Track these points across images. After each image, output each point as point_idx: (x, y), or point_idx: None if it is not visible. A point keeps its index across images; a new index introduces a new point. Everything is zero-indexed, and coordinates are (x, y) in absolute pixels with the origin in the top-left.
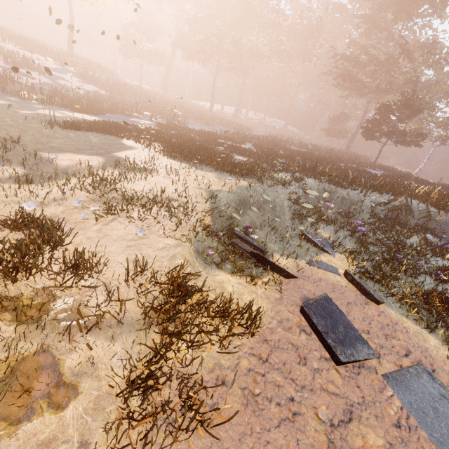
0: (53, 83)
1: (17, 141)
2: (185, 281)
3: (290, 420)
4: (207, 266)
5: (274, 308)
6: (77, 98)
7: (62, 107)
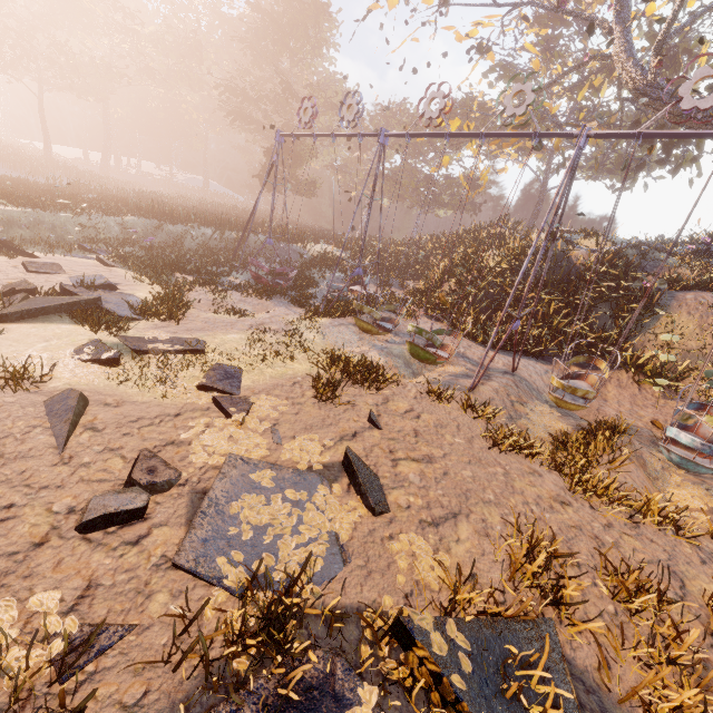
0: None
1: None
2: None
3: None
4: None
5: None
6: None
7: None
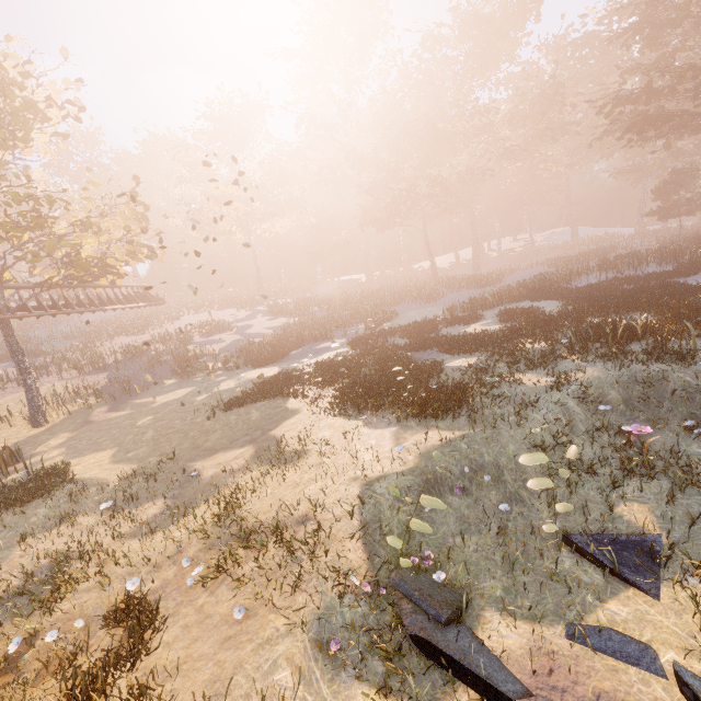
0: (241, 337)
1: (174, 455)
2: None
3: None
4: (337, 675)
5: None
6: (261, 347)
7: (245, 366)
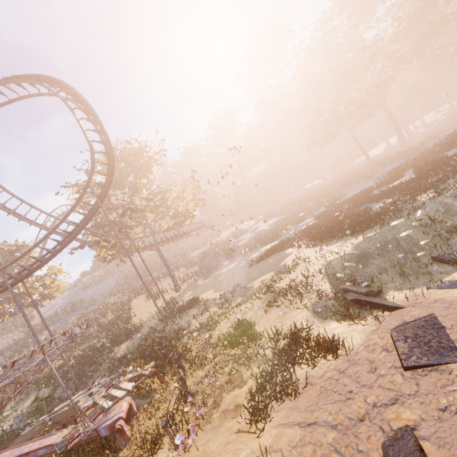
0: (254, 234)
1: (238, 284)
2: (298, 333)
3: (342, 401)
4: (324, 321)
5: (366, 338)
6: (266, 235)
7: (260, 247)
